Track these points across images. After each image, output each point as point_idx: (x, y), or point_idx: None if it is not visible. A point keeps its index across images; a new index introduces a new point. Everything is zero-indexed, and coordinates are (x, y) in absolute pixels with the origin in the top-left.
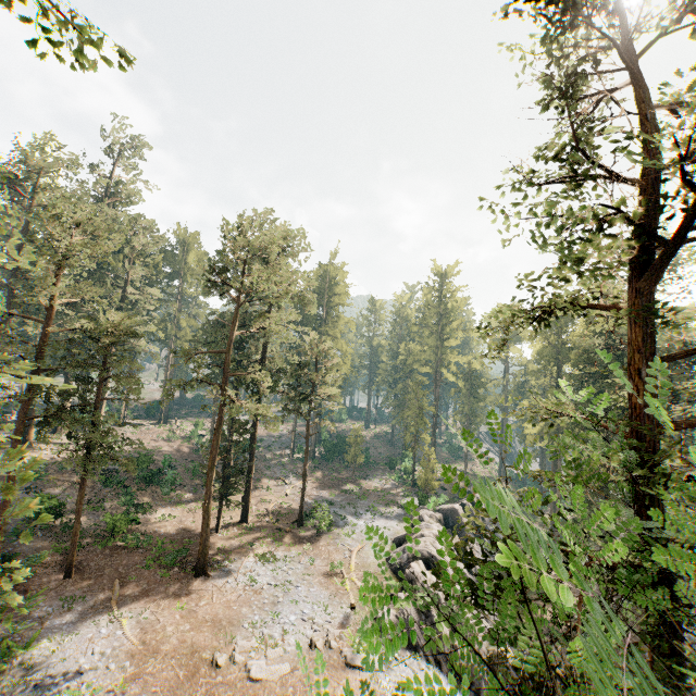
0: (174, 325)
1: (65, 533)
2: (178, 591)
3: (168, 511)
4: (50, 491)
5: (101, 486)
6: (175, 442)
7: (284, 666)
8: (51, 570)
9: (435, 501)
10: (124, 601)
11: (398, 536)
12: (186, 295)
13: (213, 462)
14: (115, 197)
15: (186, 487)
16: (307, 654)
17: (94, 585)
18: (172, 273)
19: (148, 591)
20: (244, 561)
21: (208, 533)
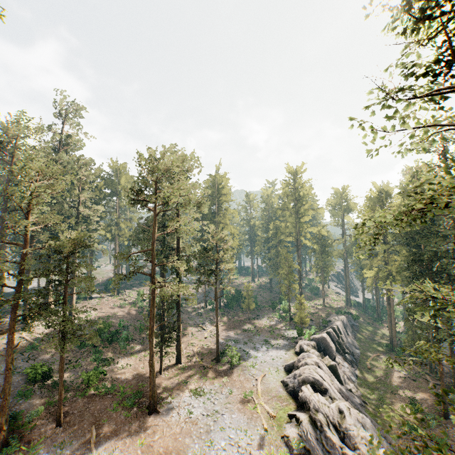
0: (116, 228)
1: (55, 389)
2: (138, 428)
3: (125, 361)
4: (43, 357)
5: (78, 348)
6: (126, 307)
7: None
8: (47, 420)
9: (309, 333)
10: (100, 442)
11: (288, 364)
12: (122, 206)
13: (153, 330)
14: (66, 146)
15: (136, 341)
16: None
17: (77, 430)
18: (111, 193)
19: (116, 430)
20: (182, 397)
21: (154, 381)
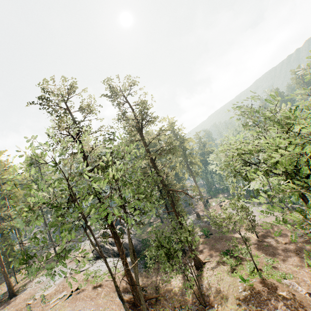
0: None
1: None
2: (4, 306)
3: None
4: None
5: None
6: None
7: (55, 287)
8: None
9: None
10: None
11: (96, 237)
12: None
13: (0, 253)
14: None
15: None
16: (63, 280)
17: None
18: None
19: None
20: (33, 281)
21: (10, 280)
